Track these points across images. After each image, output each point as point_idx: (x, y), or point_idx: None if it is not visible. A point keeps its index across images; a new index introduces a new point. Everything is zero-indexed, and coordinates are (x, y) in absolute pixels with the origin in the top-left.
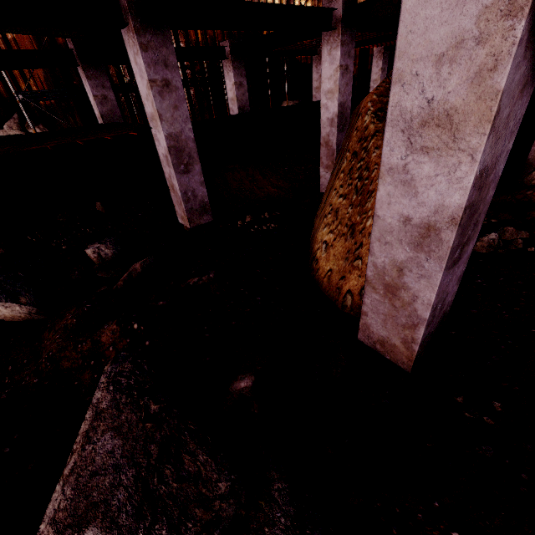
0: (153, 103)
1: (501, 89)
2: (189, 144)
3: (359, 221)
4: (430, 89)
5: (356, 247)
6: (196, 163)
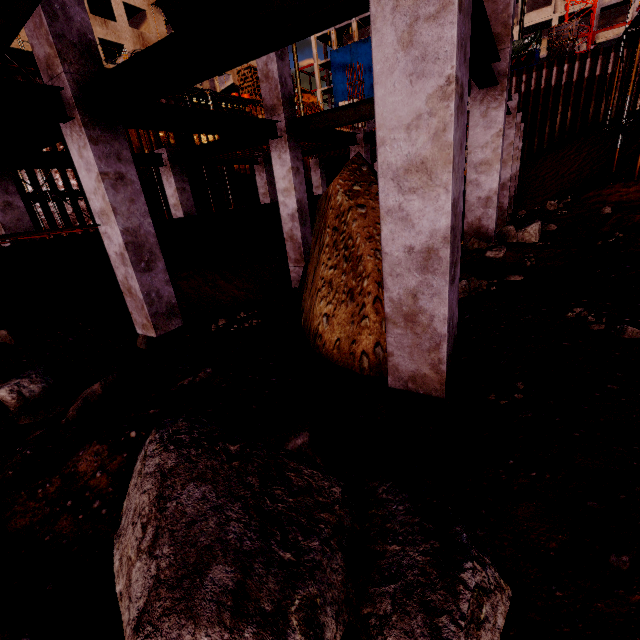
0: (105, 196)
1: (452, 142)
2: (149, 239)
3: (355, 285)
4: (407, 147)
5: (359, 308)
6: (159, 260)
